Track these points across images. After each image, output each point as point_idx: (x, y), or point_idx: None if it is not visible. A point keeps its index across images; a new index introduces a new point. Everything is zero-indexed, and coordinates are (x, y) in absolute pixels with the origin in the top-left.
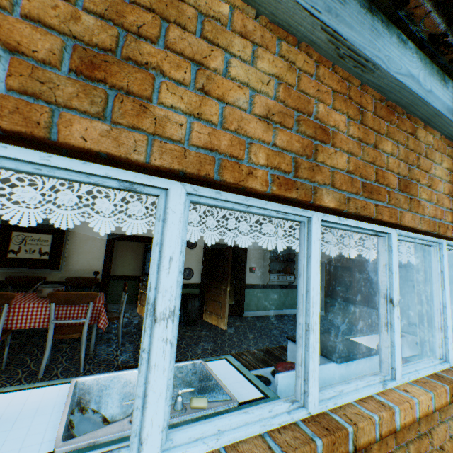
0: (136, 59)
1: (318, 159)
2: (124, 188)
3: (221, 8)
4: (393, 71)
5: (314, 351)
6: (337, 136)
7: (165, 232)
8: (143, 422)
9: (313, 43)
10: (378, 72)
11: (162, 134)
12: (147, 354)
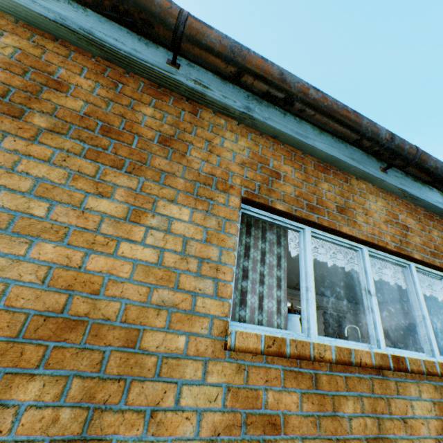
0: (348, 207)
1: (407, 238)
2: (349, 247)
3: (362, 186)
4: (429, 201)
5: (429, 329)
6: (411, 228)
7: (365, 263)
8: (377, 333)
9: (392, 192)
10: (422, 201)
11: (359, 230)
12: (370, 308)
